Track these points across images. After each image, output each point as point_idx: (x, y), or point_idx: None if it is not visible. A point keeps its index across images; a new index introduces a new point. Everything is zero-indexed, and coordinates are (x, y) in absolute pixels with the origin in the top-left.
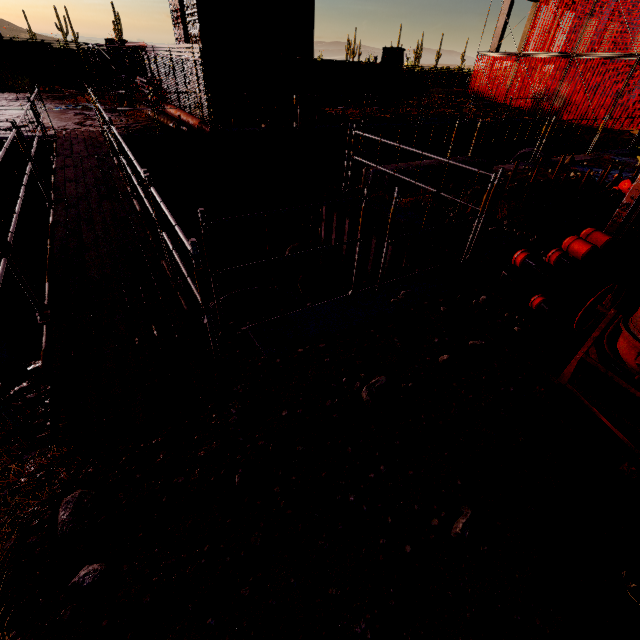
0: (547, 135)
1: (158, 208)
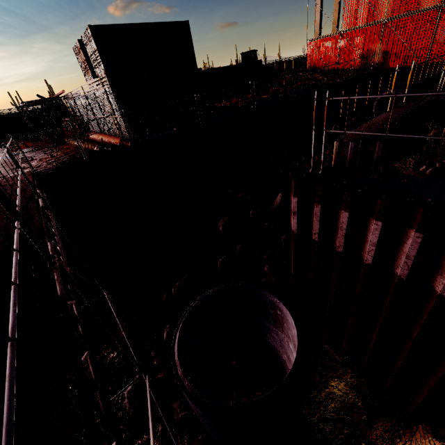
0: None
1: None
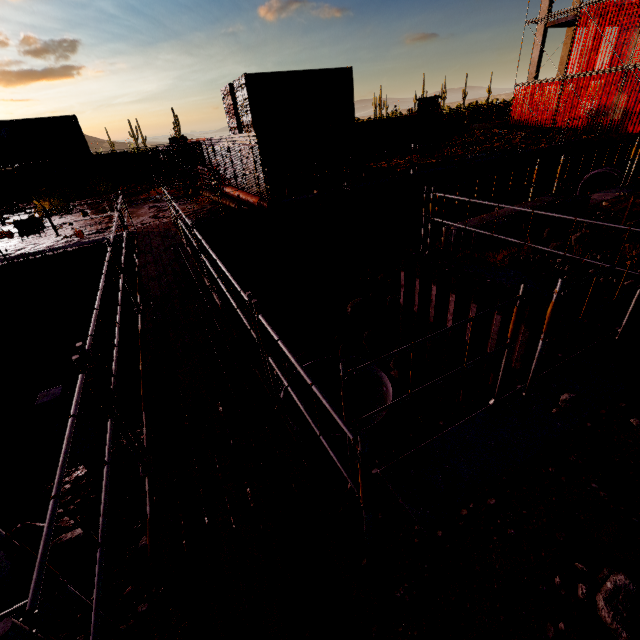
0: (638, 155)
1: (264, 333)
